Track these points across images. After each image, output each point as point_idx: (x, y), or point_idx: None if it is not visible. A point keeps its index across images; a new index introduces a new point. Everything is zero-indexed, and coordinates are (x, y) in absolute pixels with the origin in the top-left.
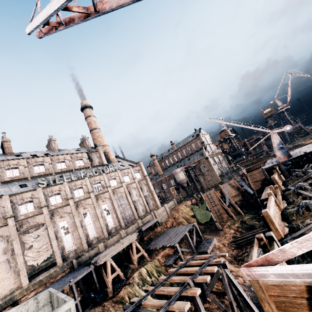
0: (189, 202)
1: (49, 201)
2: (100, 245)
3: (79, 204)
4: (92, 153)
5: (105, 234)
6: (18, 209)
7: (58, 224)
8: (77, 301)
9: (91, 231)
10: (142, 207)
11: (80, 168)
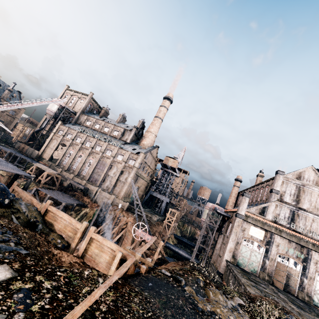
0: (129, 219)
1: (76, 139)
2: (60, 169)
3: (82, 149)
4: (128, 131)
5: (76, 172)
6: (67, 135)
7: (70, 151)
8: (23, 167)
9: (75, 166)
10: (109, 184)
11: (112, 136)
